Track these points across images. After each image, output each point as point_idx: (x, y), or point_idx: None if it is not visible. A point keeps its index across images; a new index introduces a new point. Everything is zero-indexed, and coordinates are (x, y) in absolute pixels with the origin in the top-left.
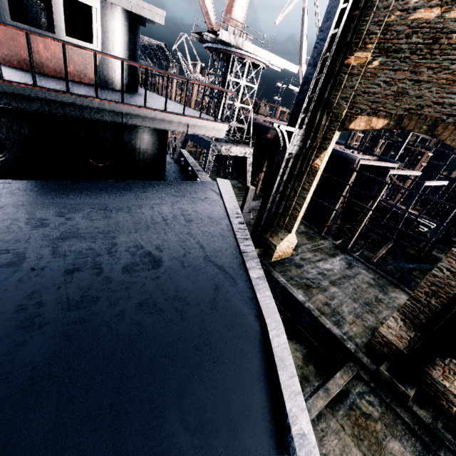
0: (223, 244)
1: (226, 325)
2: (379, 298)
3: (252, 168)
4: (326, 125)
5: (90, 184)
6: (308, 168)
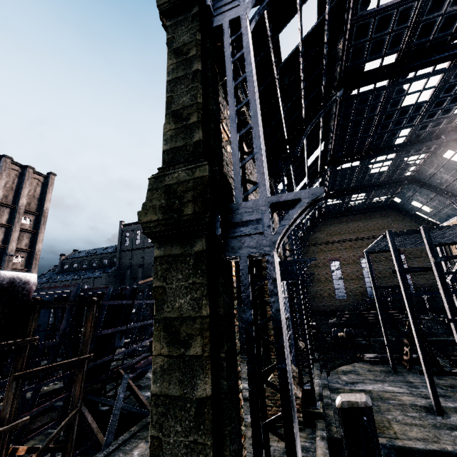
0: None
1: None
2: None
3: None
4: None
5: None
6: None
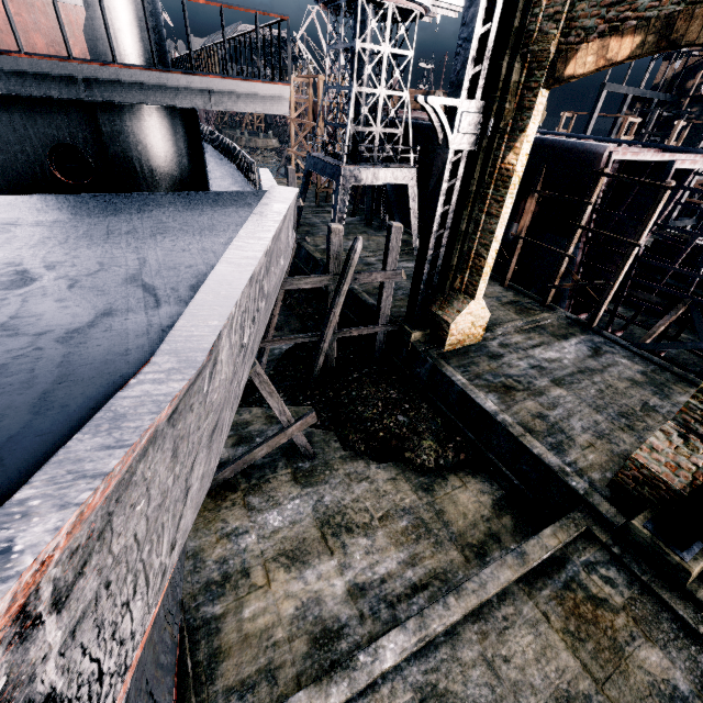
0: (192, 259)
1: (62, 365)
2: (650, 404)
3: (420, 204)
4: (522, 81)
5: (21, 199)
6: (496, 175)
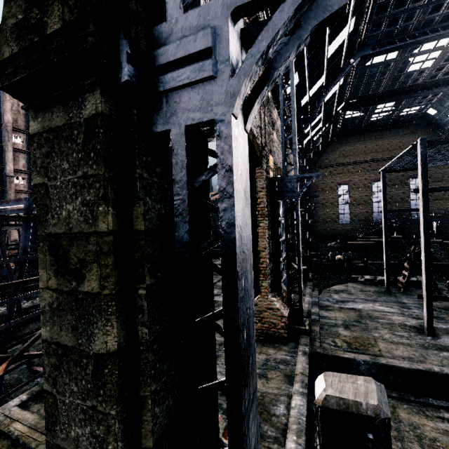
0: None
1: None
2: None
3: None
4: None
5: None
6: None
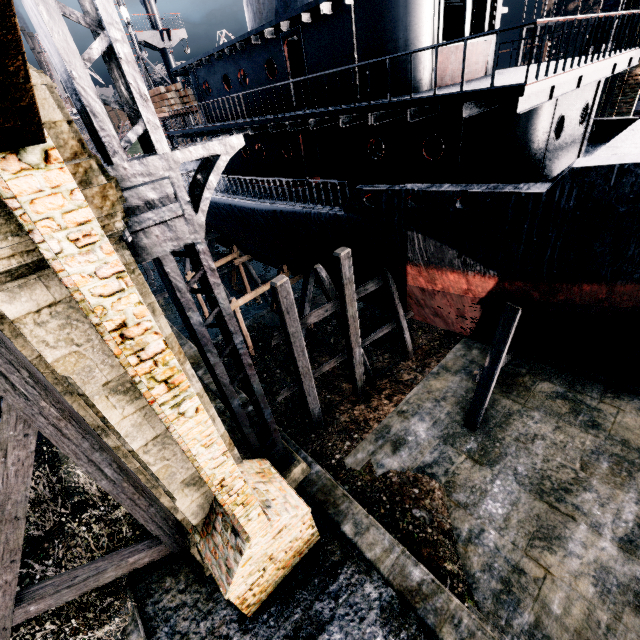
0: None
1: None
2: None
3: None
4: None
5: None
6: (623, 86)
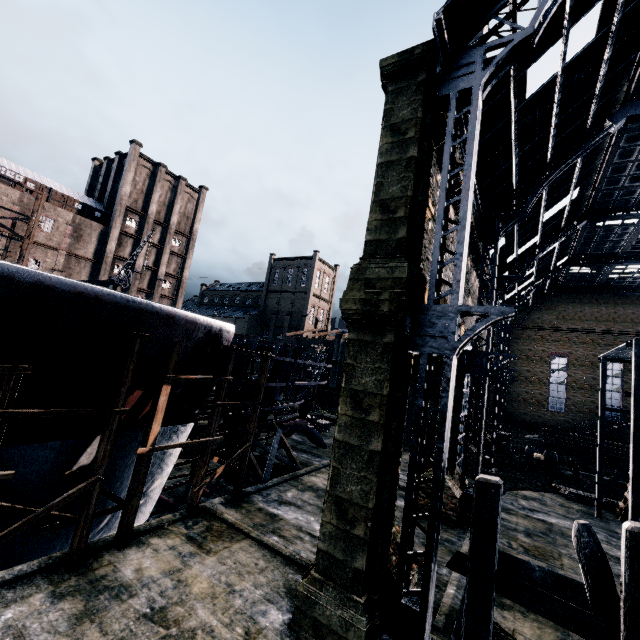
0: None
1: None
2: None
3: None
4: None
5: None
6: None
